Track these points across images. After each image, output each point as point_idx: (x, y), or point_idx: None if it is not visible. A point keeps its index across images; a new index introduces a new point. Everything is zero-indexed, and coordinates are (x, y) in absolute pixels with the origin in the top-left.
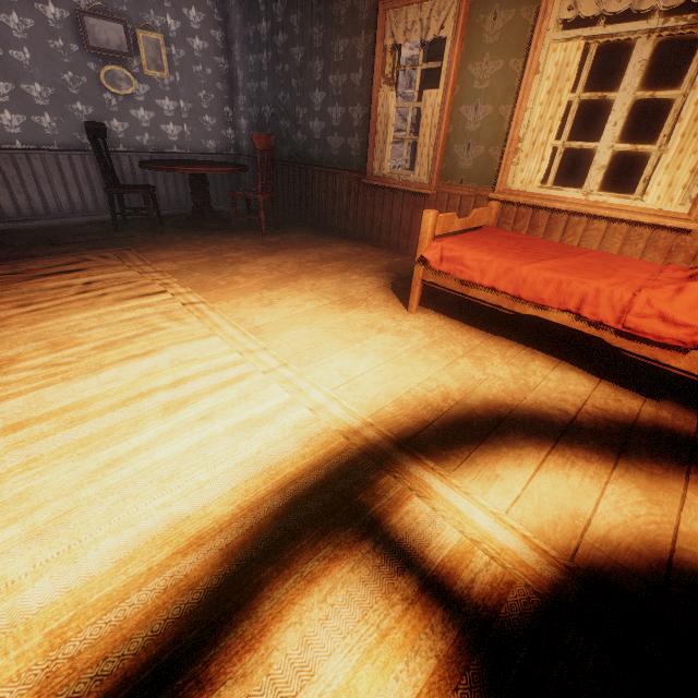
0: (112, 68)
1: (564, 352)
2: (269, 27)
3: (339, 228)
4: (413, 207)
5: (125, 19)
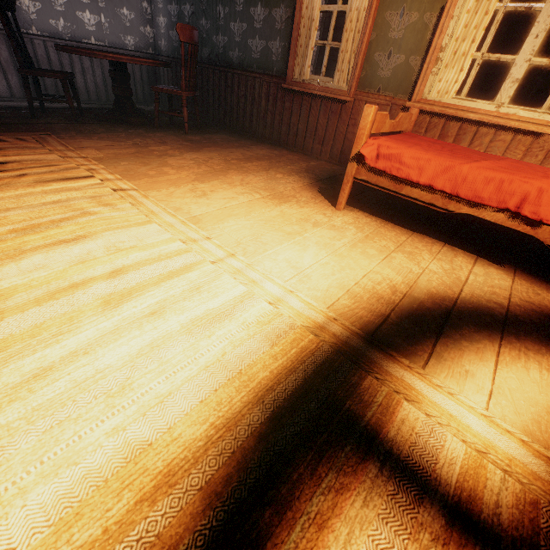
0: None
1: (478, 250)
2: None
3: (256, 132)
4: (330, 114)
5: None
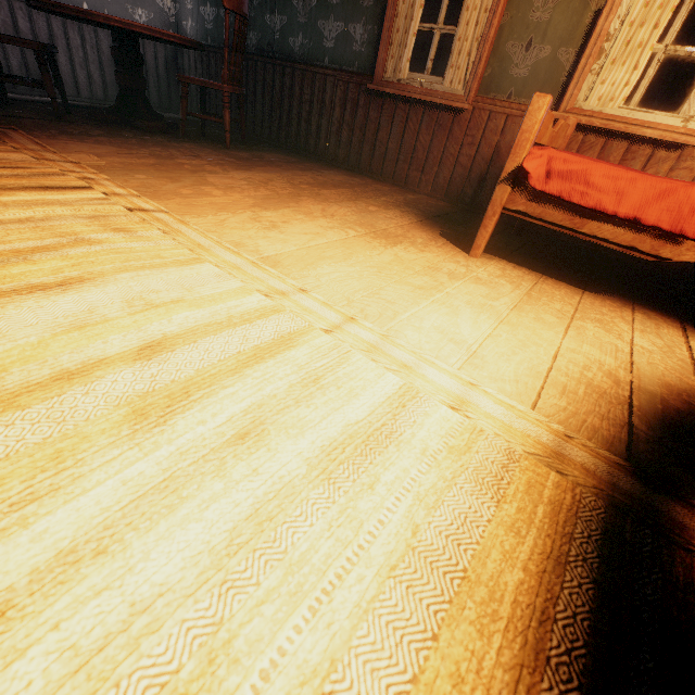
0: None
1: (681, 319)
2: None
3: (325, 153)
4: (436, 129)
5: None
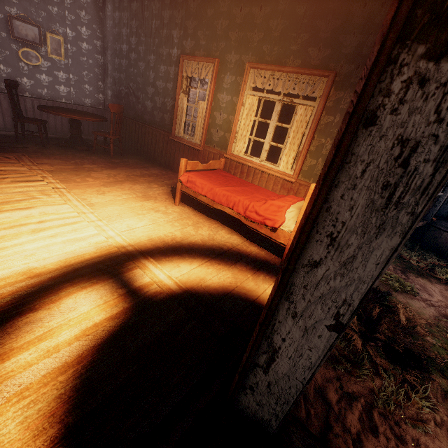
0: (28, 49)
1: (238, 228)
2: (128, 48)
3: (157, 160)
4: (193, 155)
5: (40, 25)
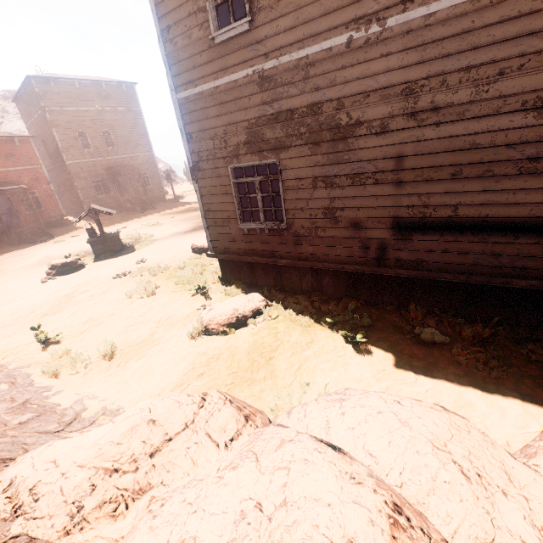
0: None
1: None
2: None
3: None
4: None
5: None
